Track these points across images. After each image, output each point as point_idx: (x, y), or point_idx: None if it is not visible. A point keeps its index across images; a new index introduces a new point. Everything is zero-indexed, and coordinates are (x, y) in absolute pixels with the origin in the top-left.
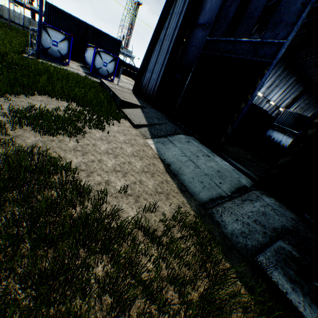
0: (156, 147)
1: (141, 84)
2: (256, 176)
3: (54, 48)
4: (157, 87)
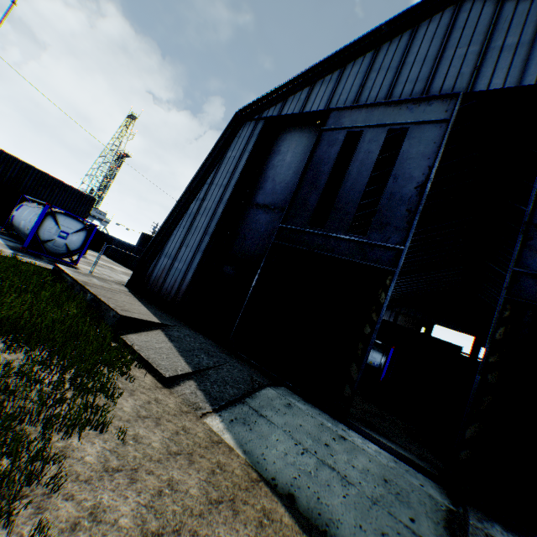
0: (238, 440)
1: (149, 276)
2: (422, 460)
3: None
4: (189, 285)
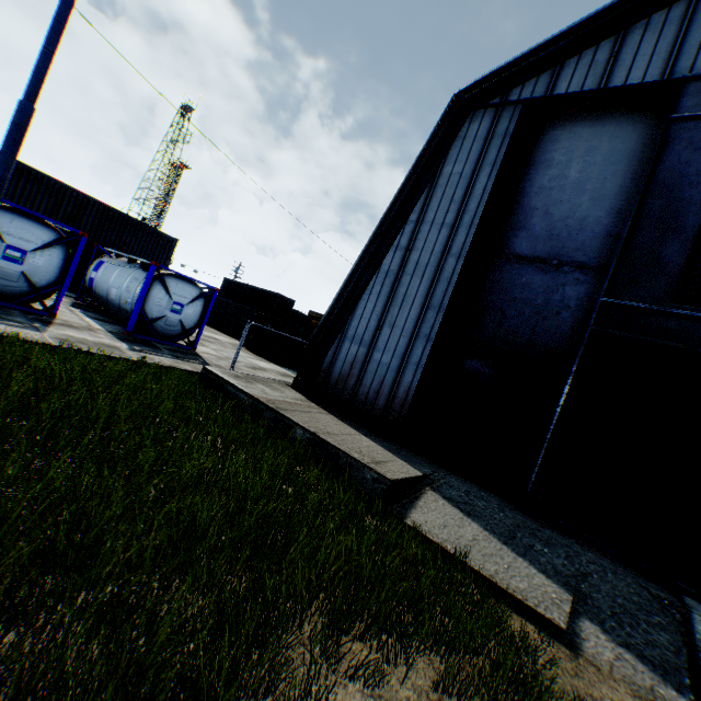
0: None
1: (327, 372)
2: None
3: (7, 267)
4: (415, 394)
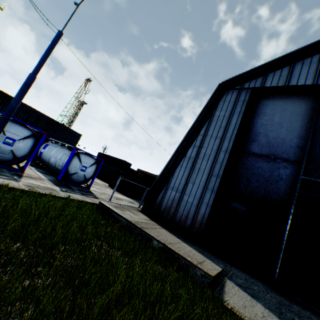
0: None
1: (159, 204)
2: None
3: (4, 147)
4: (207, 219)
